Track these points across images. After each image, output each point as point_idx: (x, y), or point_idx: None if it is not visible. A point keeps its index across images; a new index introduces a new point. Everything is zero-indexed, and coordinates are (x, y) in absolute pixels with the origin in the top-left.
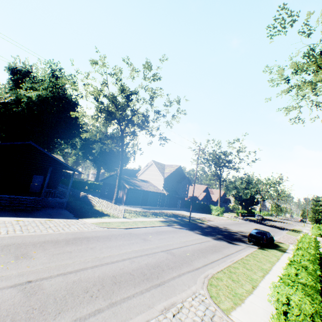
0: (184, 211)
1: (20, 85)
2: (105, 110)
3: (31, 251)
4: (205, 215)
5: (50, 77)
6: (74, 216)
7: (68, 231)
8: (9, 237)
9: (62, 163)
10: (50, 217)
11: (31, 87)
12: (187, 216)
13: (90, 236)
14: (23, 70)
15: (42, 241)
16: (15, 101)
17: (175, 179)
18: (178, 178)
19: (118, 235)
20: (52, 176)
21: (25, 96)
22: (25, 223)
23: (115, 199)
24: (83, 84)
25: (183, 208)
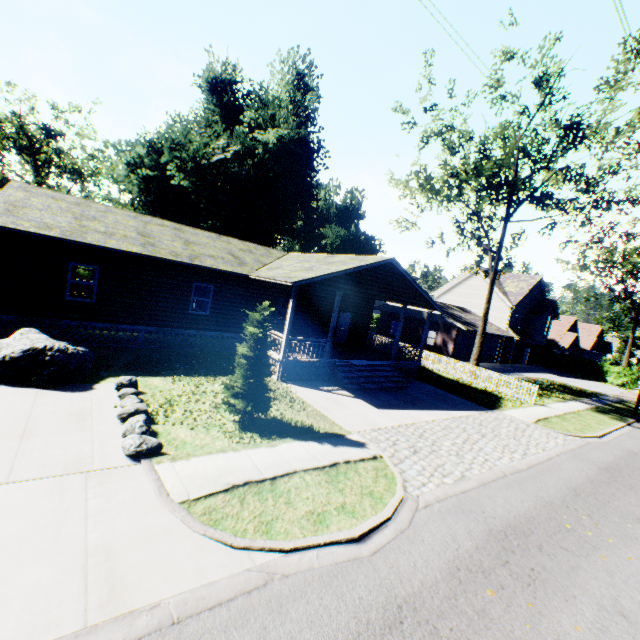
0: (549, 373)
1: (240, 118)
2: (488, 172)
3: (632, 511)
4: (601, 386)
5: (290, 91)
6: (471, 402)
7: (553, 448)
8: (530, 469)
9: (424, 296)
10: (452, 407)
11: (257, 118)
12: (587, 391)
13: (606, 463)
14: (225, 78)
15: (585, 480)
16: (238, 154)
17: (527, 306)
18: (532, 304)
19: (630, 458)
20: (361, 313)
21: (260, 143)
22: (465, 426)
23: (476, 359)
24: (424, 110)
25: (531, 365)
